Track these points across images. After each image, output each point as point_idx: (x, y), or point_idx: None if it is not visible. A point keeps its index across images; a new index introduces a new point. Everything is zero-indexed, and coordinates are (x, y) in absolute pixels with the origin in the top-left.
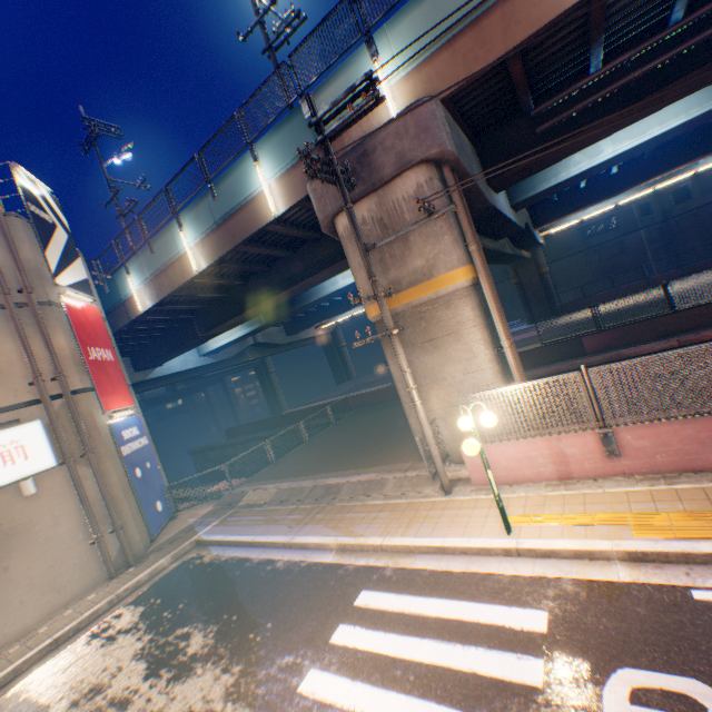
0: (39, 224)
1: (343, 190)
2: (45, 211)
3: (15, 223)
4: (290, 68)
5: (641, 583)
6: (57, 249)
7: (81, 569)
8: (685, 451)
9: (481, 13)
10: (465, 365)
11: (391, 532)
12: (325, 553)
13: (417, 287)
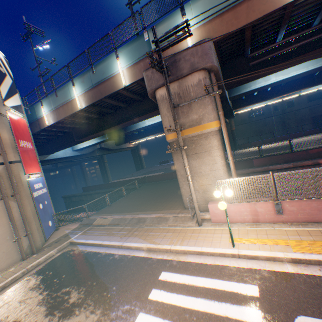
0: None
1: (165, 76)
2: (0, 66)
3: None
4: (140, 14)
5: (299, 273)
6: (6, 87)
7: (7, 254)
8: (311, 213)
9: (237, 4)
10: (211, 166)
11: (174, 243)
12: (140, 251)
13: (193, 128)
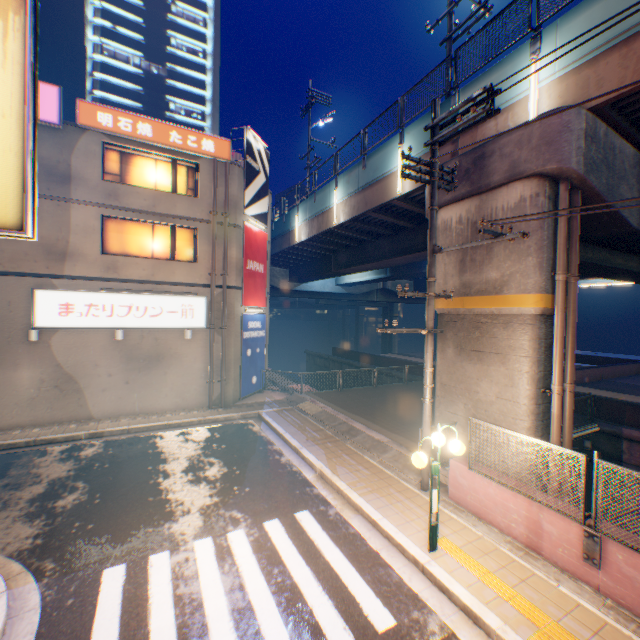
0: (248, 171)
1: (432, 192)
2: (255, 162)
3: (234, 169)
4: (455, 61)
5: None
6: (253, 189)
7: (197, 393)
8: None
9: None
10: (500, 389)
11: (356, 486)
12: (310, 471)
13: (483, 297)
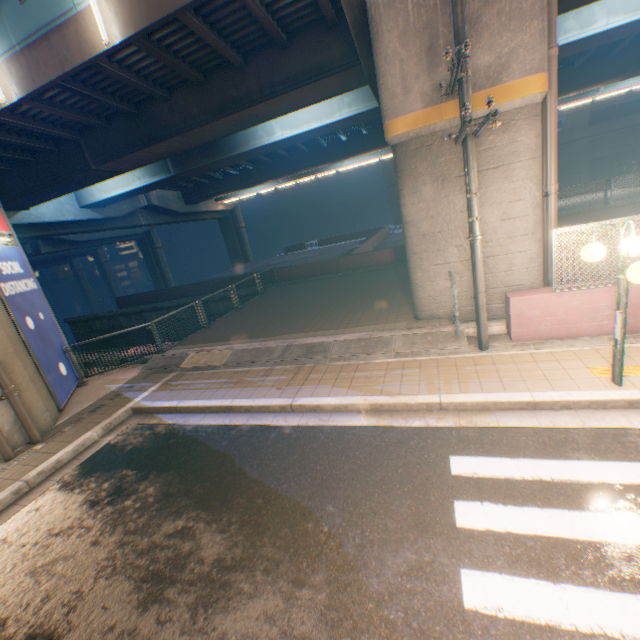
0: None
1: None
2: None
3: None
4: None
5: None
6: None
7: None
8: None
9: None
10: (506, 209)
11: (442, 389)
12: (351, 416)
13: (473, 97)
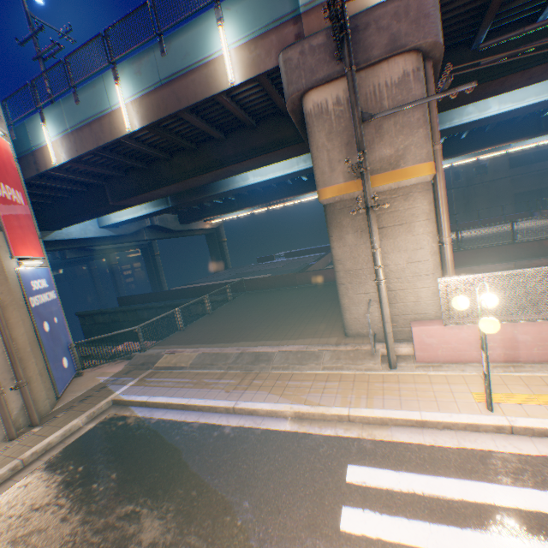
0: None
1: (349, 49)
2: None
3: None
4: None
5: None
6: None
7: None
8: None
9: None
10: (410, 255)
11: (353, 403)
12: (279, 421)
13: (380, 175)
